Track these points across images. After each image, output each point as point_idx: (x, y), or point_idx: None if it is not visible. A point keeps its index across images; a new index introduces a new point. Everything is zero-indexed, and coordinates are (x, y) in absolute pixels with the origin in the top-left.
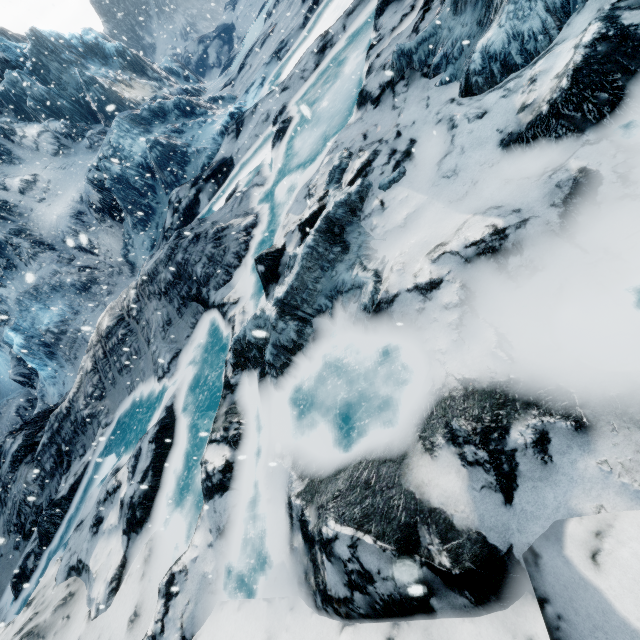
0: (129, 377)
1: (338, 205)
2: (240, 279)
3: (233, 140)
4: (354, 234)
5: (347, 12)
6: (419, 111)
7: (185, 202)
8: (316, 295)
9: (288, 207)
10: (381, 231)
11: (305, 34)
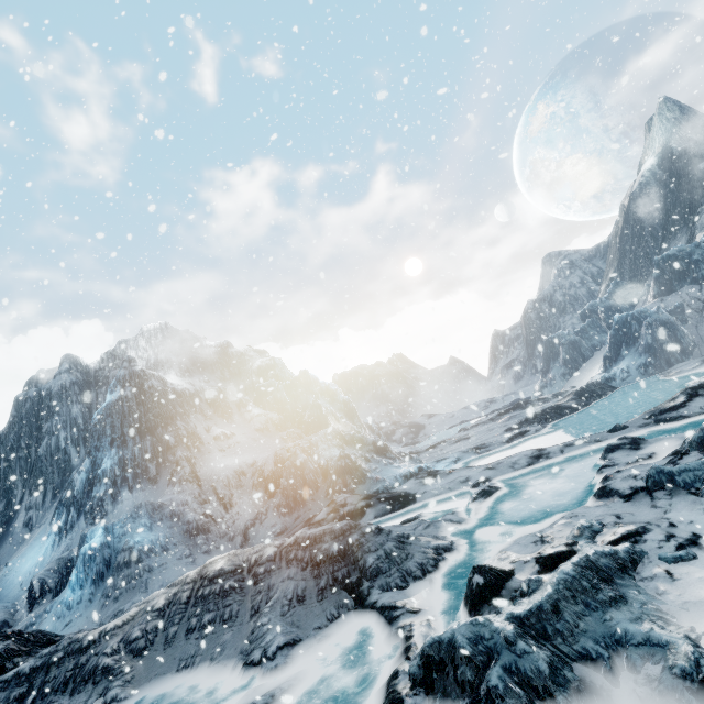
0: (196, 645)
1: (600, 554)
2: (420, 592)
3: (421, 483)
4: (629, 589)
5: (565, 444)
6: (695, 515)
7: (349, 507)
8: (577, 633)
9: (501, 547)
10: (676, 598)
11: (508, 447)
